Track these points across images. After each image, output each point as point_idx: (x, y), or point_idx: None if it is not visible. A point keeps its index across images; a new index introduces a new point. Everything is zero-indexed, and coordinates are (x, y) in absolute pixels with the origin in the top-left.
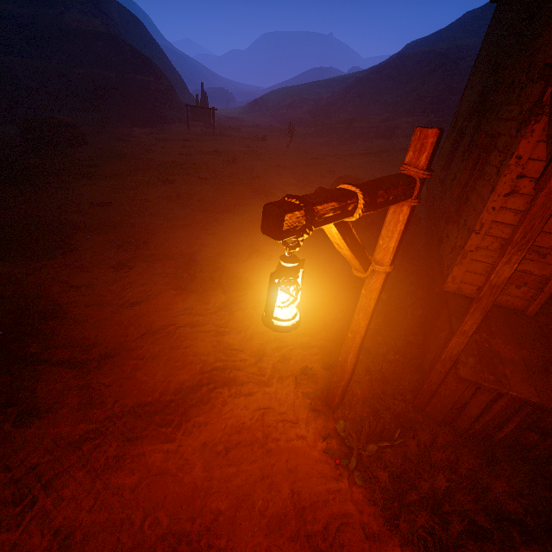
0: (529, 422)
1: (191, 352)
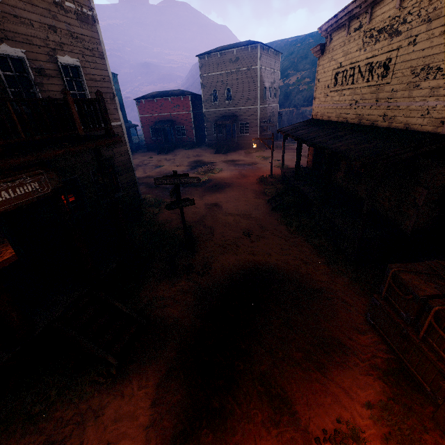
0: (284, 176)
1: (264, 171)
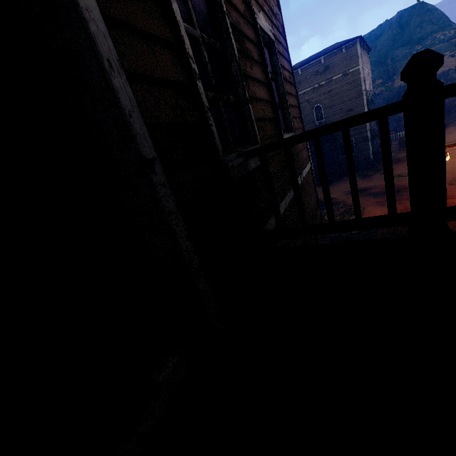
0: None
1: None
